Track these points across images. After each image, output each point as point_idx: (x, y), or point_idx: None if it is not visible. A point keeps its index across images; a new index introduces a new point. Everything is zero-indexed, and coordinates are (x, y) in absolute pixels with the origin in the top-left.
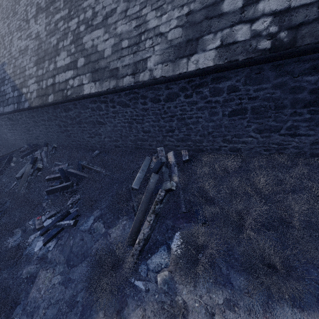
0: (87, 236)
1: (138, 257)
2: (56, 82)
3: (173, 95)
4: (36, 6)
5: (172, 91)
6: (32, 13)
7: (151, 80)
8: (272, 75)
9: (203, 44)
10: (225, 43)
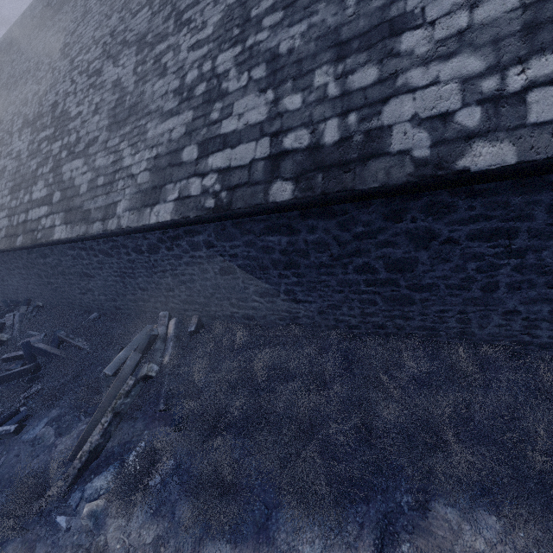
0: (26, 449)
1: (75, 480)
2: (28, 219)
3: (154, 247)
4: (24, 118)
5: (151, 242)
6: (18, 125)
7: (119, 230)
8: (237, 232)
9: (165, 193)
10: (182, 196)
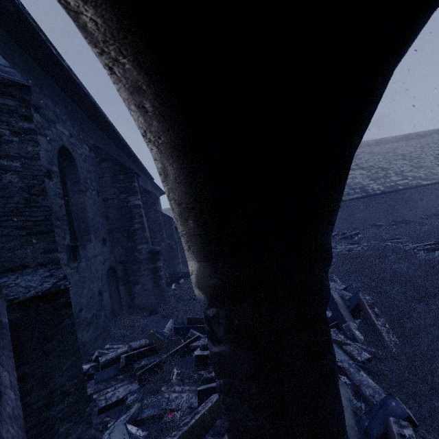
0: None
1: None
2: (398, 183)
3: None
4: None
5: None
6: None
7: None
8: None
9: None
10: None
